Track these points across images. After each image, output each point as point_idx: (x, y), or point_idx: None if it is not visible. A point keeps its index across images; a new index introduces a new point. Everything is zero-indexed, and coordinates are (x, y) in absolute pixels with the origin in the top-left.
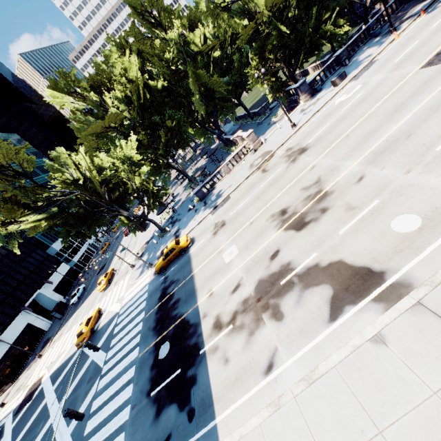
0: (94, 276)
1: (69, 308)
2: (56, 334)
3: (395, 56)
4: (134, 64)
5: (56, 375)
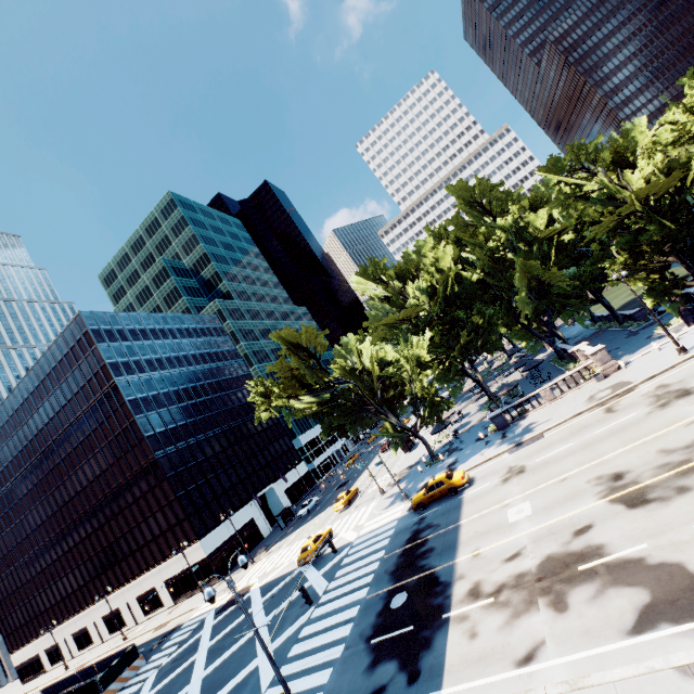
0: (331, 491)
1: (294, 519)
2: (274, 545)
3: None
4: (449, 254)
5: (267, 588)
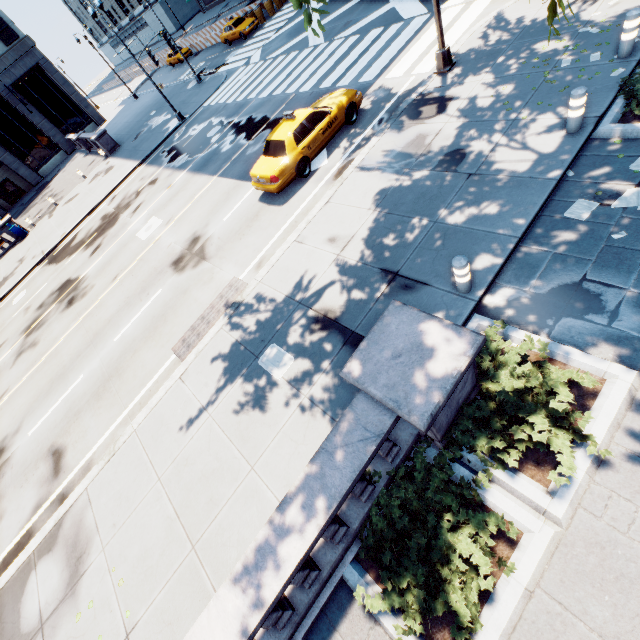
0: None
1: None
2: None
3: None
4: None
5: None
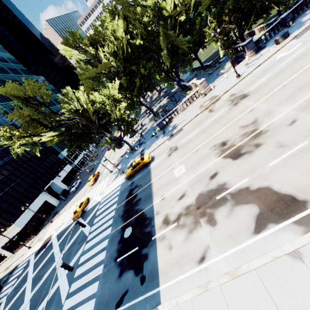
0: (86, 175)
1: (70, 194)
2: (62, 209)
3: None
4: (121, 26)
5: (60, 236)
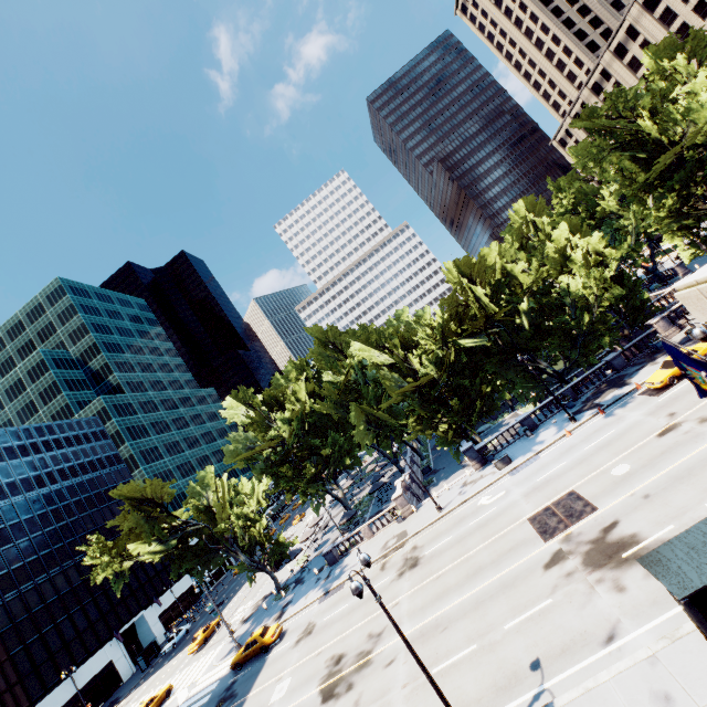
0: (206, 615)
1: (159, 656)
2: (127, 696)
3: (544, 469)
4: (305, 389)
5: None
